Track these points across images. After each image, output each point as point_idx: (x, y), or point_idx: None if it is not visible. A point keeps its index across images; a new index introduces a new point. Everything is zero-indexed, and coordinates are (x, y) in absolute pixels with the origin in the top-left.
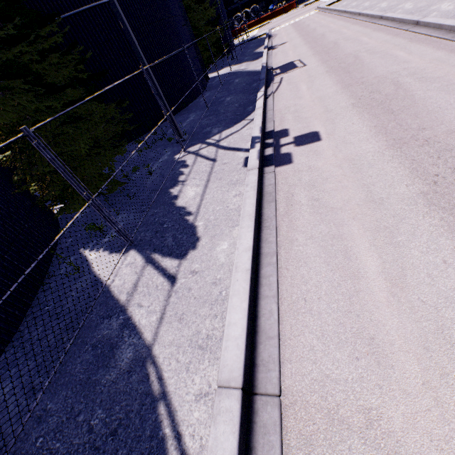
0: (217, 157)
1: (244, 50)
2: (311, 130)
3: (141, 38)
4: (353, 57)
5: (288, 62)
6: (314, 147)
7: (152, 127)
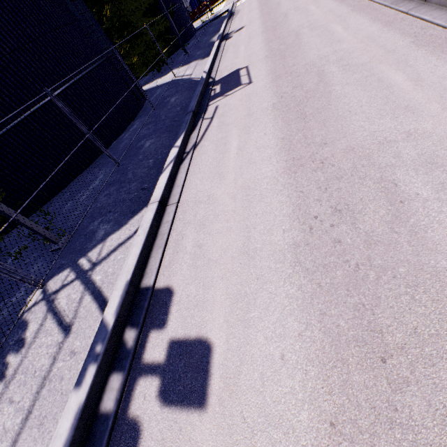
0: (76, 319)
1: (202, 37)
2: (203, 329)
3: (3, 74)
4: (316, 73)
5: (234, 71)
6: (184, 441)
7: (59, 189)
